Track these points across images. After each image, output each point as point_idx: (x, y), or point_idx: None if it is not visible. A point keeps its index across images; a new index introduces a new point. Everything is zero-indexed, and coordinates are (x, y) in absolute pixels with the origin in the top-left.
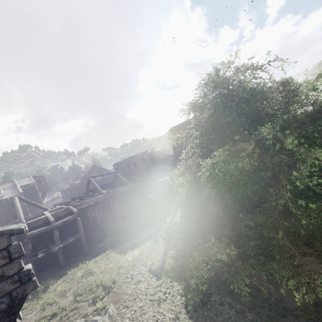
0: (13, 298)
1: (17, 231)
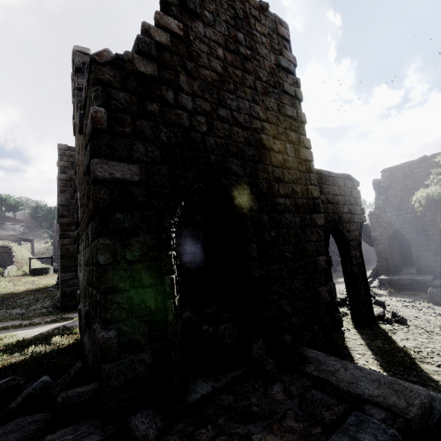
0: (361, 219)
1: (358, 183)
